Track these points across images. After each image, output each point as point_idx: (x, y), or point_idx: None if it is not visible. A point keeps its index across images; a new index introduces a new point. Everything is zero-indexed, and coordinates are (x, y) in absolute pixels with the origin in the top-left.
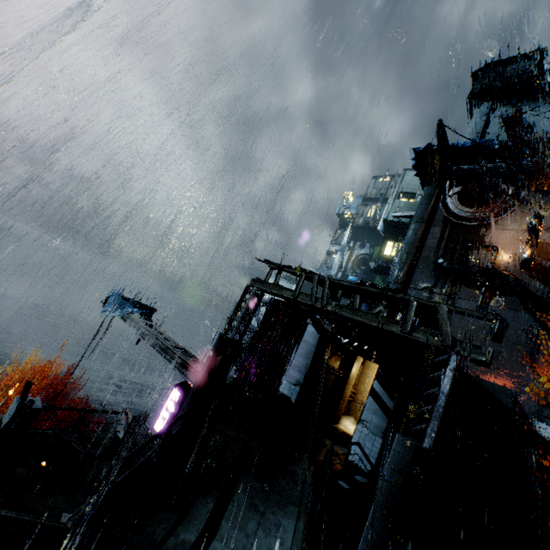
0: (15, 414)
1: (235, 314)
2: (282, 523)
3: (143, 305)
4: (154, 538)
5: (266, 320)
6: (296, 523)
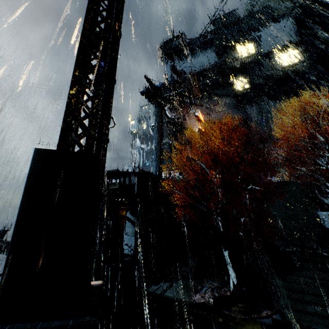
0: None
1: None
2: None
3: None
4: None
5: None
6: None
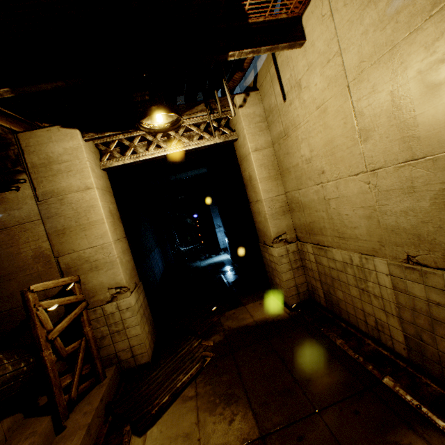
0: None
1: None
2: None
3: None
4: None
5: None
6: None
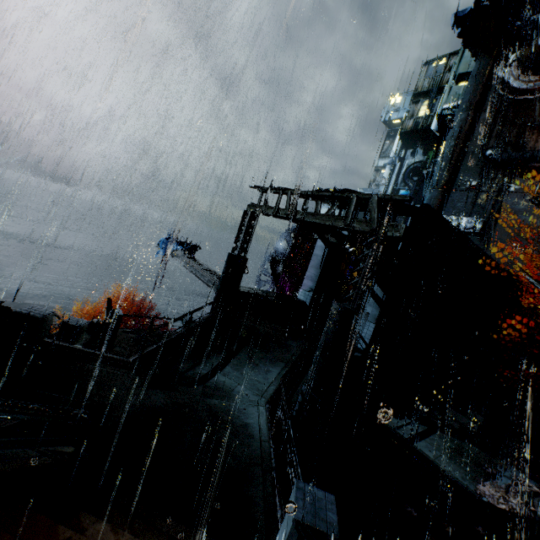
0: (107, 318)
1: (237, 237)
2: (270, 370)
3: (189, 244)
4: (180, 370)
5: (295, 244)
6: (281, 371)
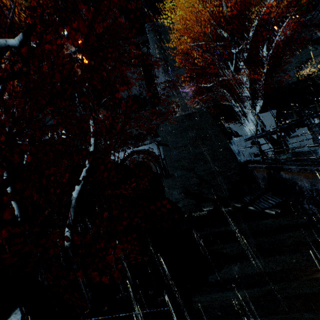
0: None
1: None
2: None
3: None
4: None
5: None
6: None
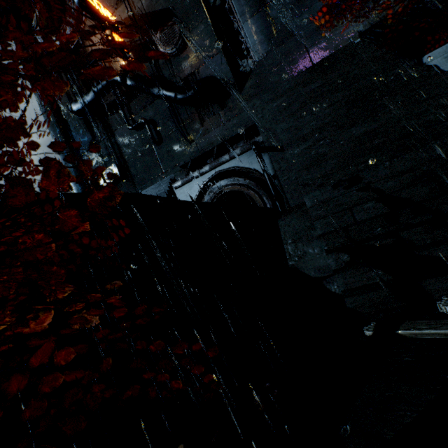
0: None
1: None
2: None
3: None
4: None
5: None
6: None
